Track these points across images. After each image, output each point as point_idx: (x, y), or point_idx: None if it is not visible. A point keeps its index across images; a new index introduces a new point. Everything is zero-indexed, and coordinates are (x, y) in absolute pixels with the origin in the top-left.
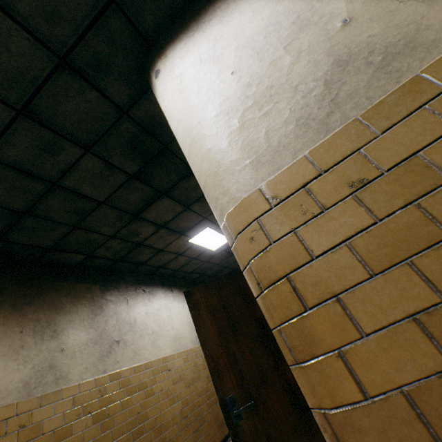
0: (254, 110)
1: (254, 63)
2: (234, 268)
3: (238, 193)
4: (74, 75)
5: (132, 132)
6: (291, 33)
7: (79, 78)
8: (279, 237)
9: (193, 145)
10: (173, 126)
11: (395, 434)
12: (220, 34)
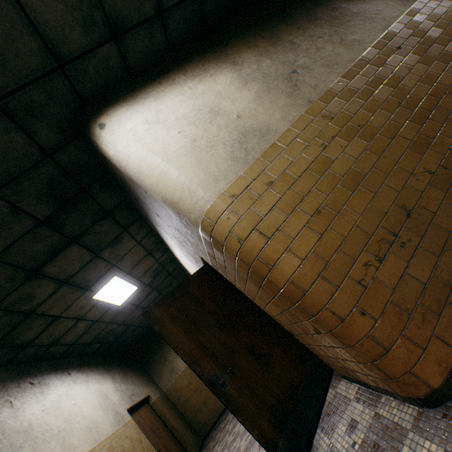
0: (204, 153)
1: (193, 129)
2: (139, 325)
3: (211, 196)
4: (4, 116)
5: (53, 174)
6: (211, 116)
7: (7, 119)
8: (244, 213)
9: (163, 174)
10: (131, 164)
11: (315, 267)
12: (159, 108)
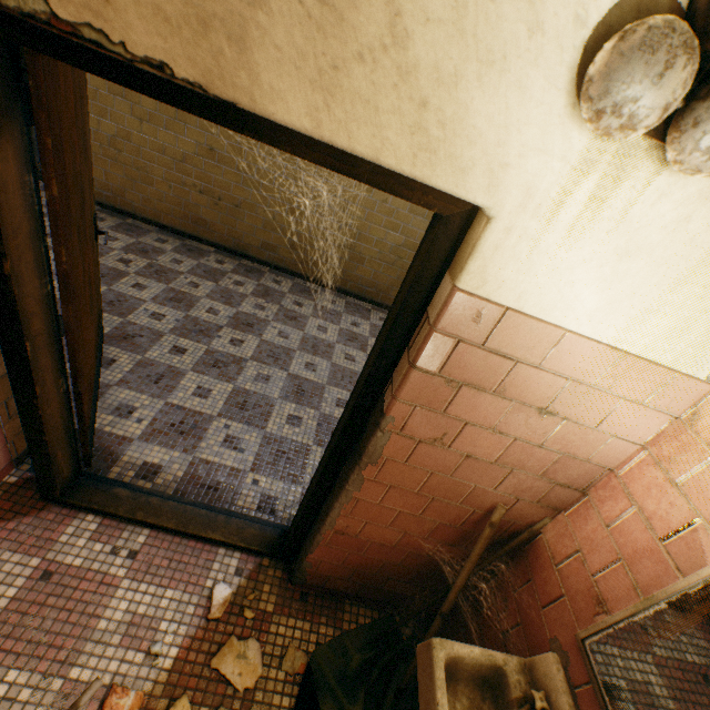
0: None
1: None
2: None
3: None
4: None
5: None
6: None
7: None
8: None
9: None
10: None
11: None
12: None
